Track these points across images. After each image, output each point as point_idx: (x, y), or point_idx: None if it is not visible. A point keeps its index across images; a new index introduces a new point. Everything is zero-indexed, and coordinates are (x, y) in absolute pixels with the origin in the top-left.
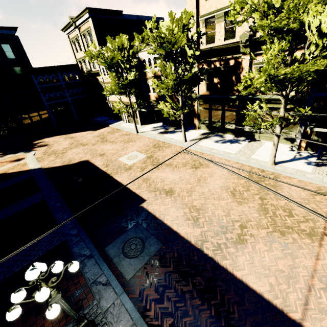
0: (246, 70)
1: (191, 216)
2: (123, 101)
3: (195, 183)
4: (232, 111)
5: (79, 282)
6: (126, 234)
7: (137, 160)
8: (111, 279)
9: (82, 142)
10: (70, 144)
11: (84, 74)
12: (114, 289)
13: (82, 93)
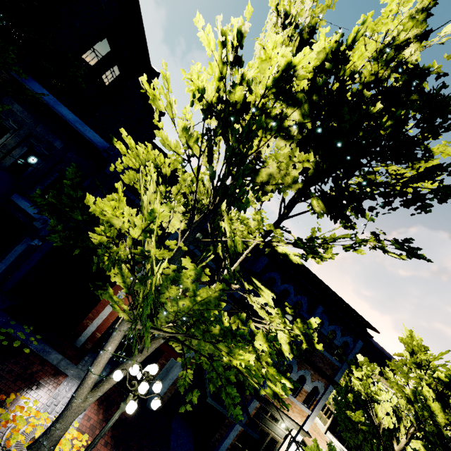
0: None
1: None
2: None
3: None
4: None
5: None
6: None
7: None
8: None
9: None
10: None
11: None
12: None
13: None
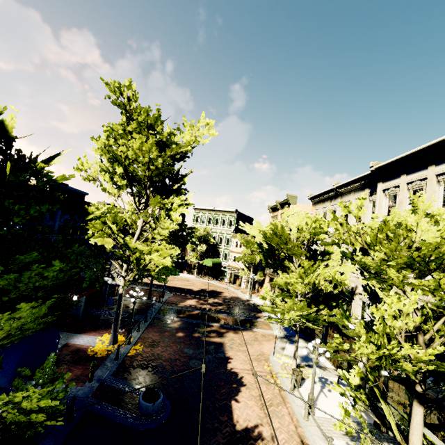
0: None
1: None
2: None
3: None
4: None
5: None
6: None
7: None
8: None
9: None
10: None
11: None
12: None
13: None
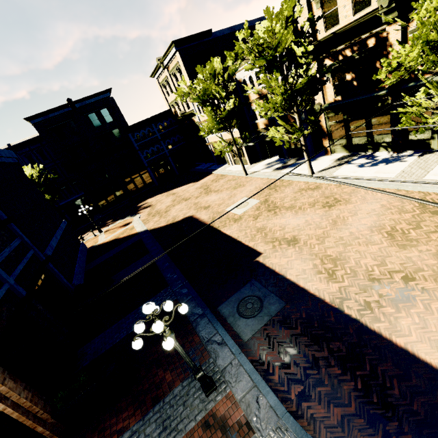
0: (398, 46)
1: (324, 269)
2: (225, 140)
3: (329, 226)
4: (382, 115)
5: (194, 340)
6: (240, 292)
7: (248, 208)
8: (226, 338)
9: (184, 197)
10: (172, 201)
11: (178, 119)
12: (230, 349)
13: (178, 142)
